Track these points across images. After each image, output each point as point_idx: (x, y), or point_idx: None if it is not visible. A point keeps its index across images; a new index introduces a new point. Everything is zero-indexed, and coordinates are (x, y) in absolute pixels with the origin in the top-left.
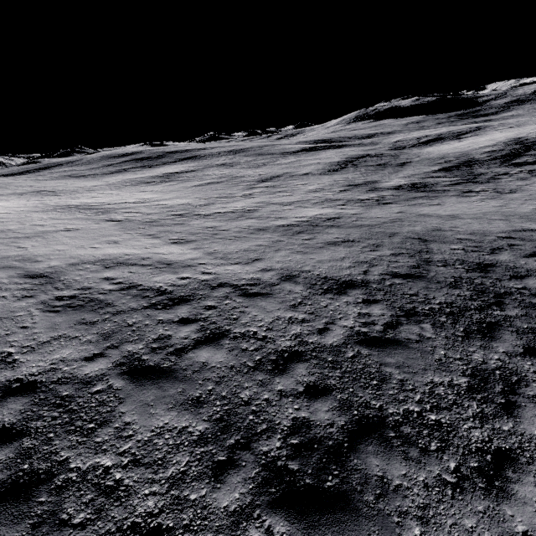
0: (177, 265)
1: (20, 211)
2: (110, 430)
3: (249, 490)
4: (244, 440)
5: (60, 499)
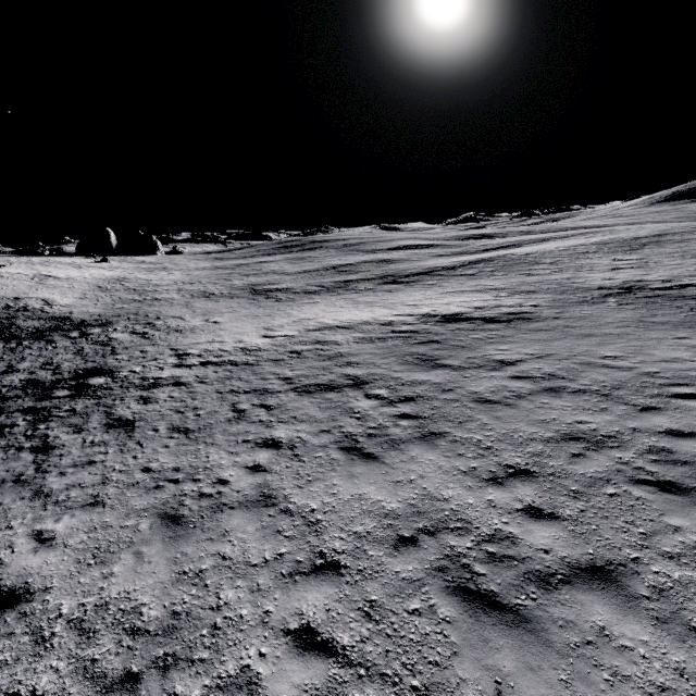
0: (54, 304)
1: (95, 278)
2: None
3: None
4: None
5: None
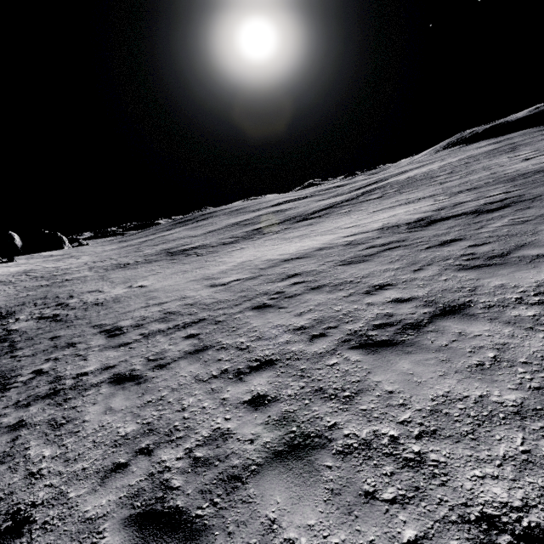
0: None
1: None
2: None
3: None
4: None
5: None
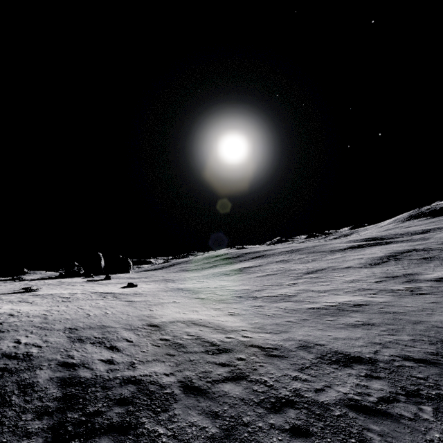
0: (228, 329)
1: (155, 290)
2: (167, 414)
3: None
4: None
5: (137, 440)
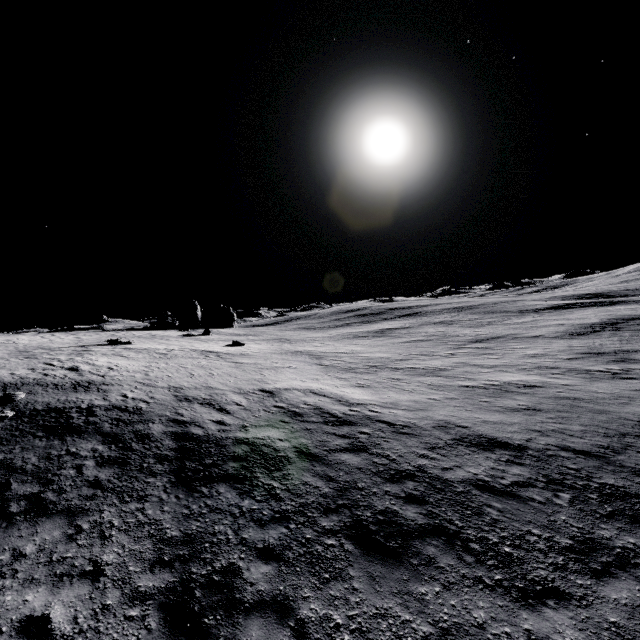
0: (354, 401)
1: (266, 352)
2: (281, 473)
3: (340, 525)
4: (348, 504)
5: (253, 489)
